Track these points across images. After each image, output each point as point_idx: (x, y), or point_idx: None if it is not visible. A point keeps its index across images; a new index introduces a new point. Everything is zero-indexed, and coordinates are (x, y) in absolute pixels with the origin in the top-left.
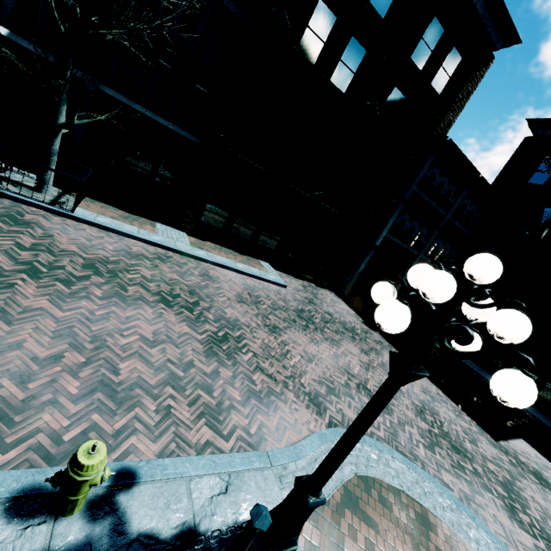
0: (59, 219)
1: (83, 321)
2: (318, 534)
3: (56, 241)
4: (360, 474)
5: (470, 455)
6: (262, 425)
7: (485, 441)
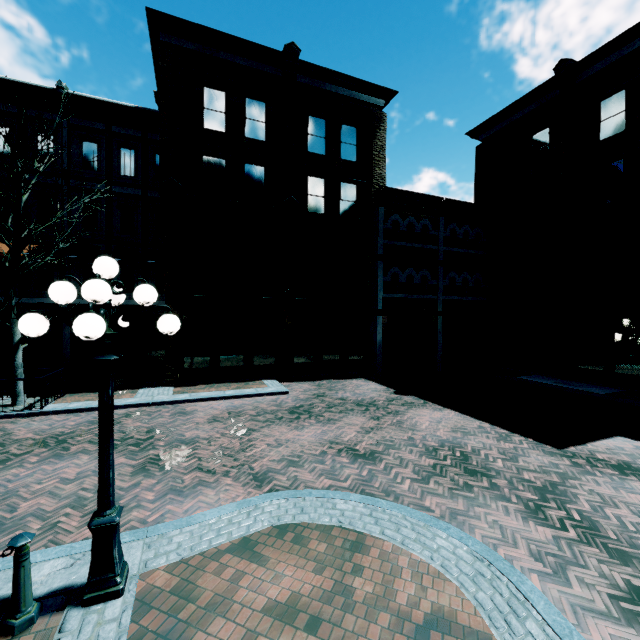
0: (28, 419)
1: (2, 484)
2: (169, 579)
3: (13, 436)
4: (279, 524)
5: (494, 473)
6: (167, 513)
7: (536, 453)
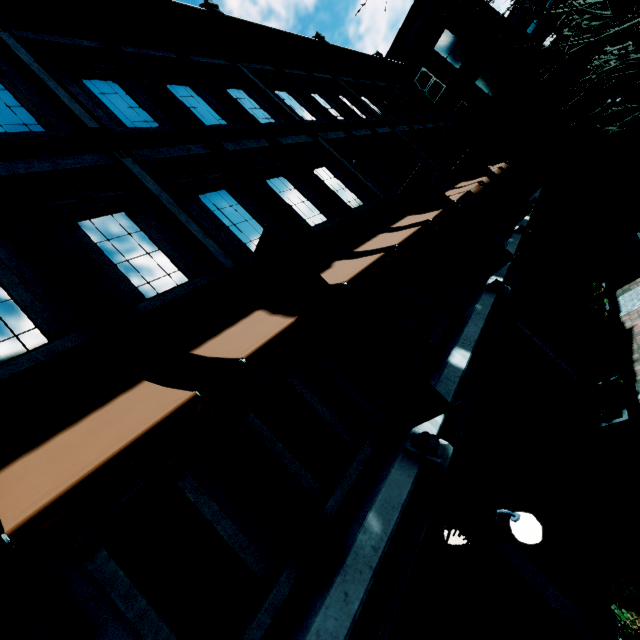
0: None
1: None
2: None
3: None
4: None
5: None
6: None
7: None
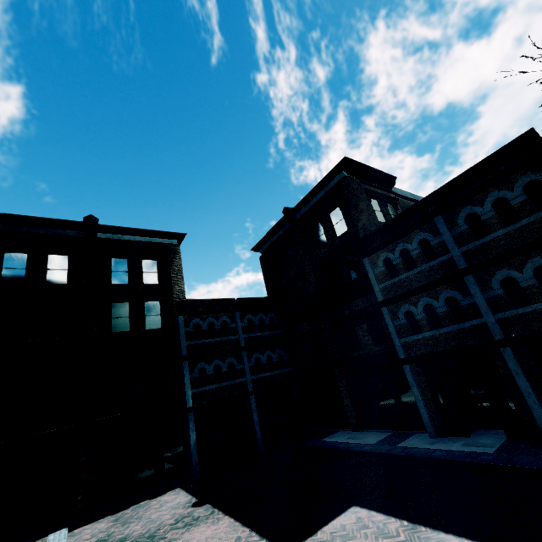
0: None
1: None
2: None
3: None
4: None
5: None
6: None
7: None
